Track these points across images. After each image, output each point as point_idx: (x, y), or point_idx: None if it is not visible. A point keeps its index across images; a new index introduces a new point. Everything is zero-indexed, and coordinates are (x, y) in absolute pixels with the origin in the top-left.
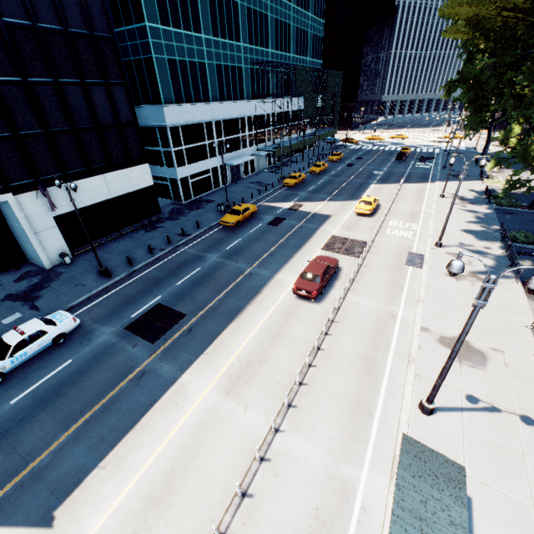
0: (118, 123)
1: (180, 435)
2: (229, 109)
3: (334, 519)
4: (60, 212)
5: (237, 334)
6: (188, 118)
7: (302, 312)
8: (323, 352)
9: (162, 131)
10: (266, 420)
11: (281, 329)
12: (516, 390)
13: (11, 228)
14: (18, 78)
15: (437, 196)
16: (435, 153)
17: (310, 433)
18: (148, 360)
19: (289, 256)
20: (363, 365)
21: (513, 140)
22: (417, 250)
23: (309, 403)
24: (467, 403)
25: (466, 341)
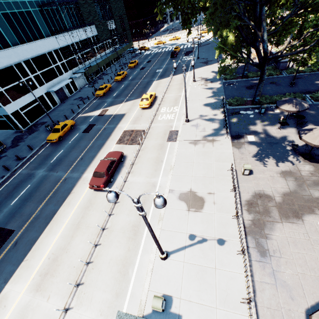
0: None
1: None
2: (33, 49)
3: None
4: None
5: (50, 235)
6: None
7: (97, 201)
8: (106, 231)
9: None
10: (61, 303)
11: (81, 220)
12: (218, 221)
13: None
14: None
15: (192, 81)
16: (195, 47)
17: (90, 302)
18: None
19: (94, 156)
20: (131, 233)
21: (225, 34)
22: (175, 128)
23: (93, 277)
24: (189, 241)
25: (194, 192)
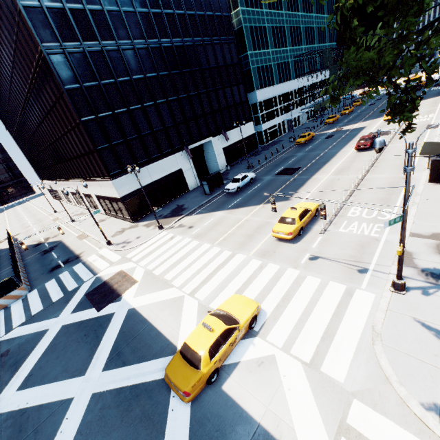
0: (241, 102)
1: (323, 184)
2: (284, 87)
3: (399, 182)
4: (224, 146)
5: (331, 165)
6: (266, 95)
7: (363, 154)
8: (380, 160)
9: (254, 106)
10: (359, 175)
11: (354, 160)
12: None
13: (205, 157)
14: (213, 88)
15: None
16: None
17: (381, 173)
18: (294, 177)
19: (345, 144)
20: (403, 158)
21: None
22: (434, 123)
23: (378, 169)
24: None
25: None
